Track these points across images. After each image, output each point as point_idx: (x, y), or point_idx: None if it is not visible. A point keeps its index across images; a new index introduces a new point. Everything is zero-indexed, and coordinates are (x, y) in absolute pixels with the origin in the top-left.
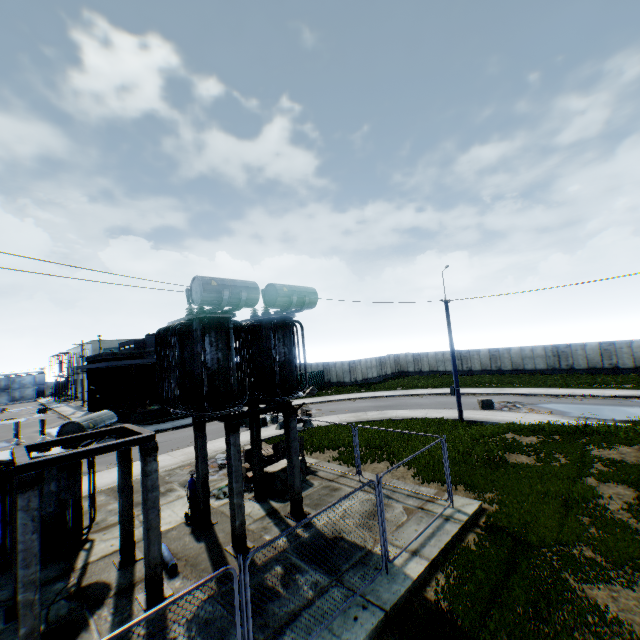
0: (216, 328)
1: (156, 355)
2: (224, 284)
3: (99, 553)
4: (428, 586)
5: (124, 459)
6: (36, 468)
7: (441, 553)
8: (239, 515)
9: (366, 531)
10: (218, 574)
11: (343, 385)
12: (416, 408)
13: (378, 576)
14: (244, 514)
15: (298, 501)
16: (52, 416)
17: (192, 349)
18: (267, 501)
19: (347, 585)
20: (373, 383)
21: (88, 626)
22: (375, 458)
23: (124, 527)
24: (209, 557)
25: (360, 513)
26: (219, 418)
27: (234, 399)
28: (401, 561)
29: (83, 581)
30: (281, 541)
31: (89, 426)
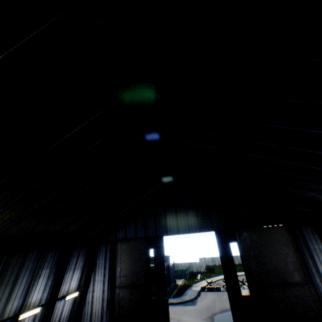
0: None
1: None
2: None
3: None
4: None
5: None
6: None
7: None
8: None
9: None
10: None
11: (201, 272)
12: None
13: None
14: None
15: None
16: None
17: None
18: None
19: None
20: (210, 271)
21: None
22: None
23: None
24: None
25: None
26: None
27: None
28: None
29: None
30: None
31: None
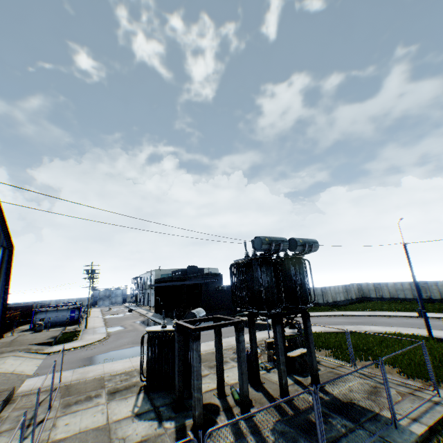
0: (265, 263)
1: (230, 278)
2: (271, 240)
3: (203, 389)
4: (430, 442)
5: (218, 334)
6: (197, 330)
7: (436, 424)
8: (284, 376)
9: (371, 401)
10: (306, 391)
11: (317, 305)
12: (385, 325)
13: (389, 428)
14: (286, 376)
15: (316, 376)
16: (135, 314)
17: (252, 275)
18: (291, 375)
19: (367, 429)
20: (342, 305)
21: (217, 422)
22: (361, 357)
23: (219, 374)
24: (268, 400)
25: (362, 390)
26: (267, 315)
27: (276, 304)
28: (404, 422)
29: (202, 401)
30: (311, 398)
31: (198, 315)
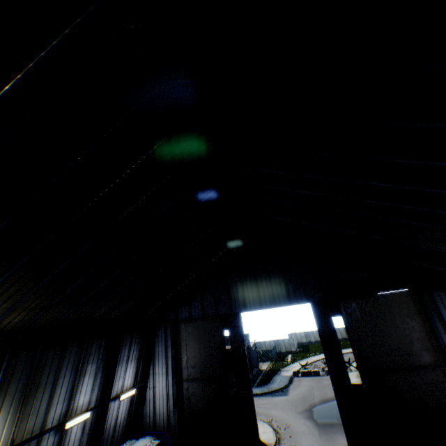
0: None
1: None
2: None
3: None
4: None
5: None
6: None
7: None
8: None
9: None
10: None
11: (291, 352)
12: None
13: None
14: None
15: None
16: None
17: None
18: None
19: None
20: (304, 350)
21: None
22: None
23: None
24: None
25: None
26: None
27: None
28: None
29: None
30: None
31: None
